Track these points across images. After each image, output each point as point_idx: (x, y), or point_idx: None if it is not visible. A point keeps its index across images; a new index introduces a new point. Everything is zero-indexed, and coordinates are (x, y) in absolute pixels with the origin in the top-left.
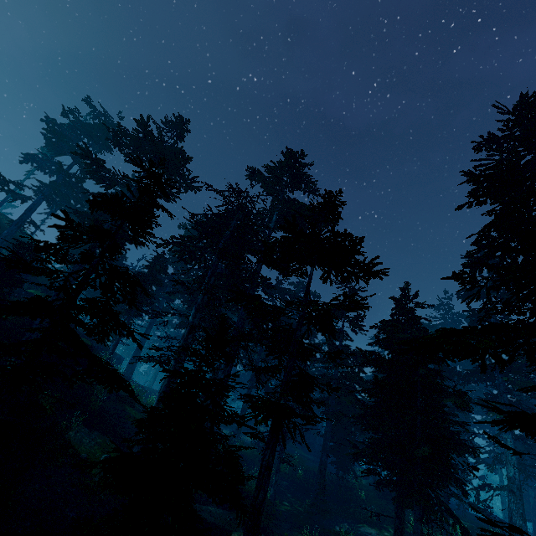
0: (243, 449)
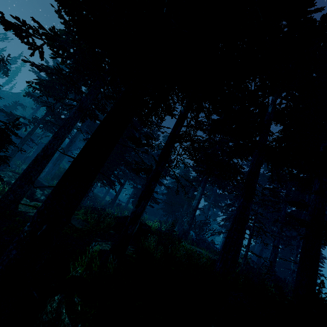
0: None
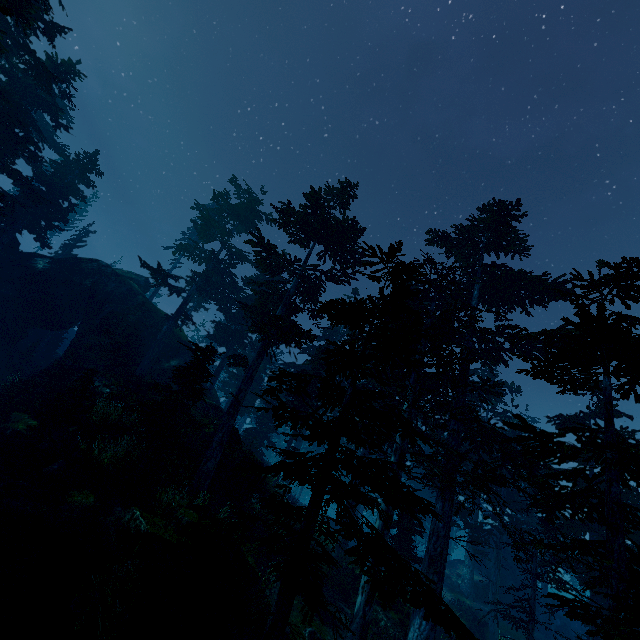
0: None
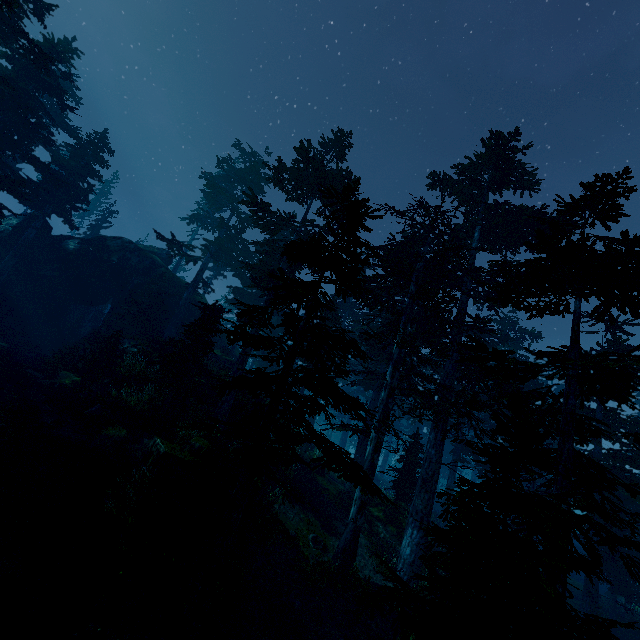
0: (615, 624)
